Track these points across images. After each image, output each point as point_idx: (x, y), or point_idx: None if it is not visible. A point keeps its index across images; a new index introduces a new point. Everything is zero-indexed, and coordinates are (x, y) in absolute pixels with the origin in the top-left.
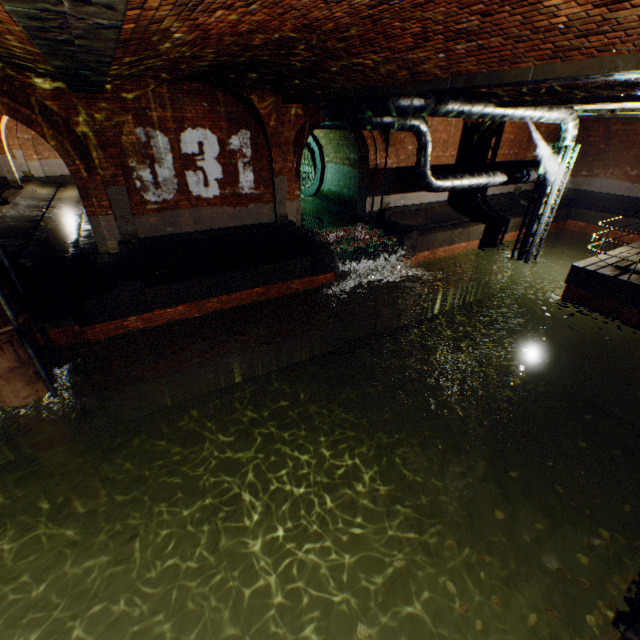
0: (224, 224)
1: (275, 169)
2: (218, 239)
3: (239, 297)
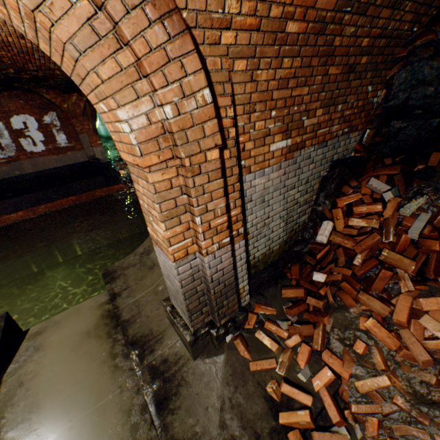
0: (54, 165)
1: (78, 130)
2: (50, 174)
3: (60, 203)
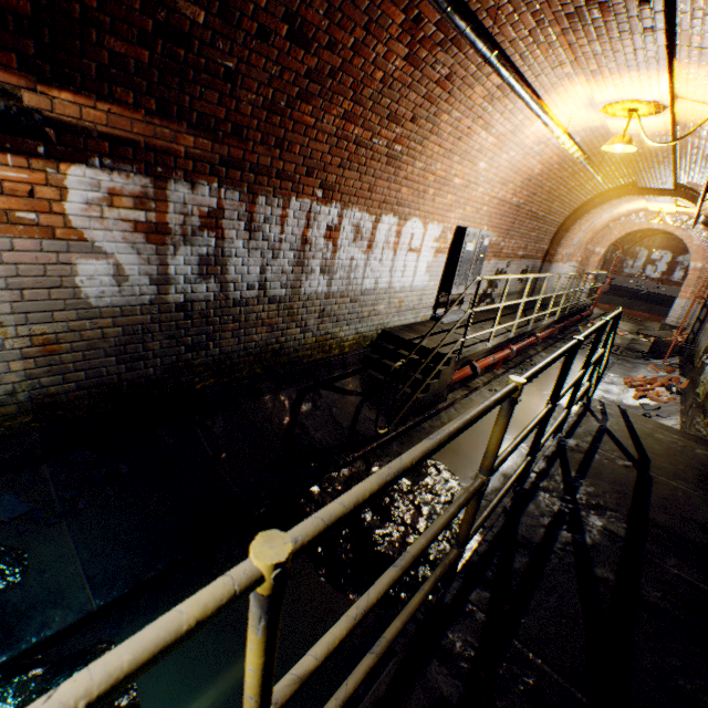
0: (652, 290)
1: None
2: (644, 295)
3: (633, 314)
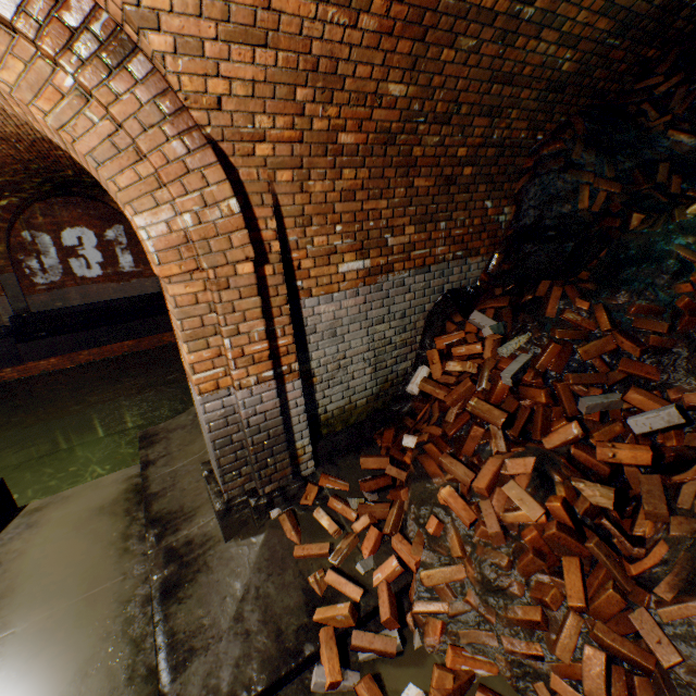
0: (111, 297)
1: None
2: (104, 308)
3: (111, 350)
